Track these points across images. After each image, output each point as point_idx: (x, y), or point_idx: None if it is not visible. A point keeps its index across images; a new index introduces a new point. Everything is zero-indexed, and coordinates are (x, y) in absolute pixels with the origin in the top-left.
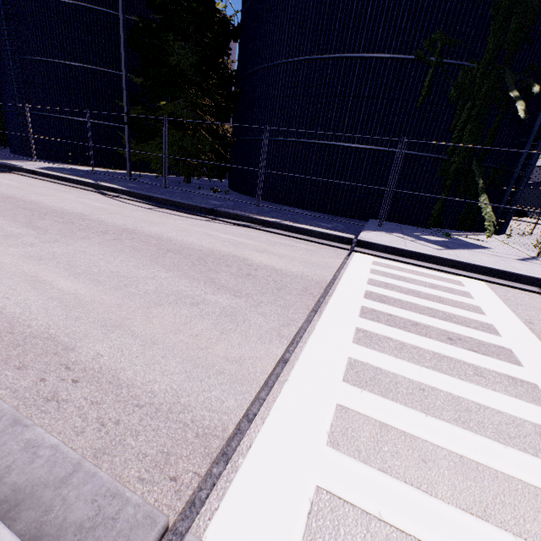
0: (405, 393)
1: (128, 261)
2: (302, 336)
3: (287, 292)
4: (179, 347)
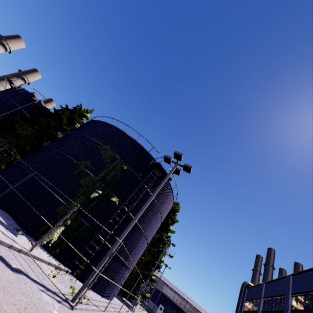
0: None
1: None
2: None
3: None
4: None
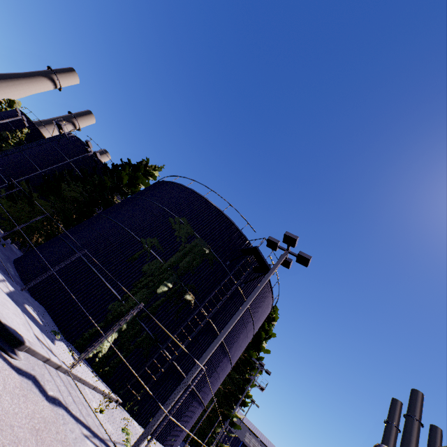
0: None
1: None
2: None
3: None
4: None
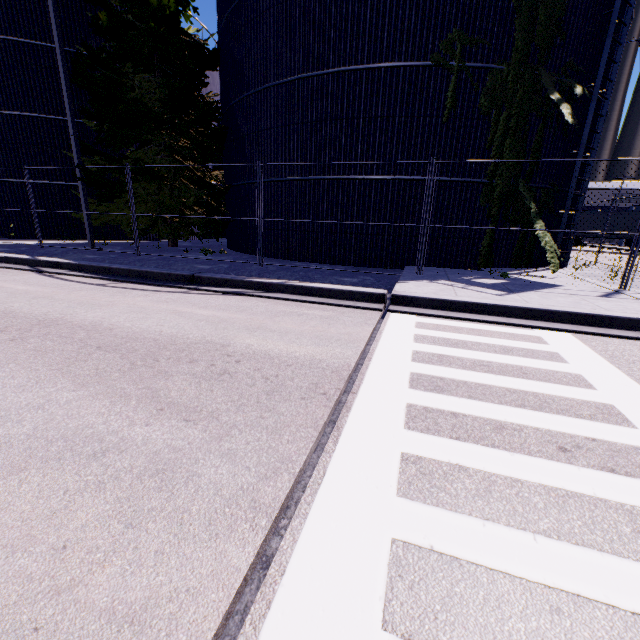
0: (524, 636)
1: (10, 378)
2: (307, 484)
3: (284, 398)
4: (1, 597)
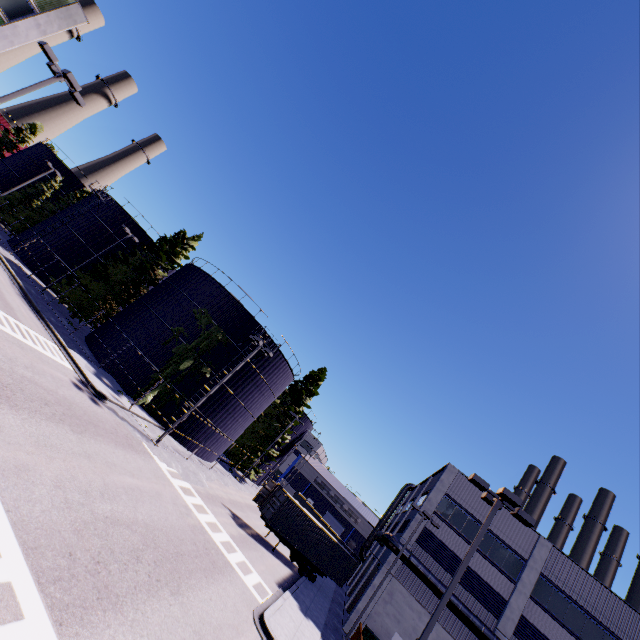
0: None
1: None
2: None
3: (8, 312)
4: None
